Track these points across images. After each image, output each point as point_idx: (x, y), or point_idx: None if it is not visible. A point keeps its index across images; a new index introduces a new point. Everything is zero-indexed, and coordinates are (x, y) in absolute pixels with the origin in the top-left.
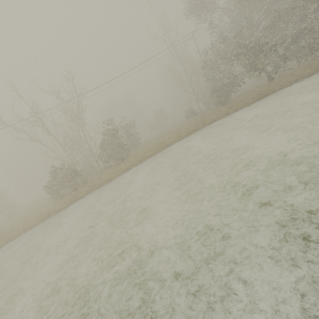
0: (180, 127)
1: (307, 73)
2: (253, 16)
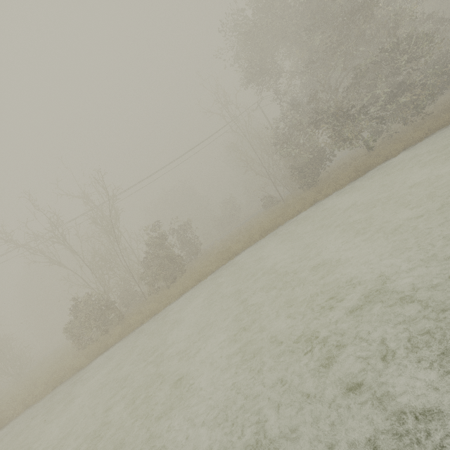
0: (255, 223)
1: (417, 136)
2: (330, 76)
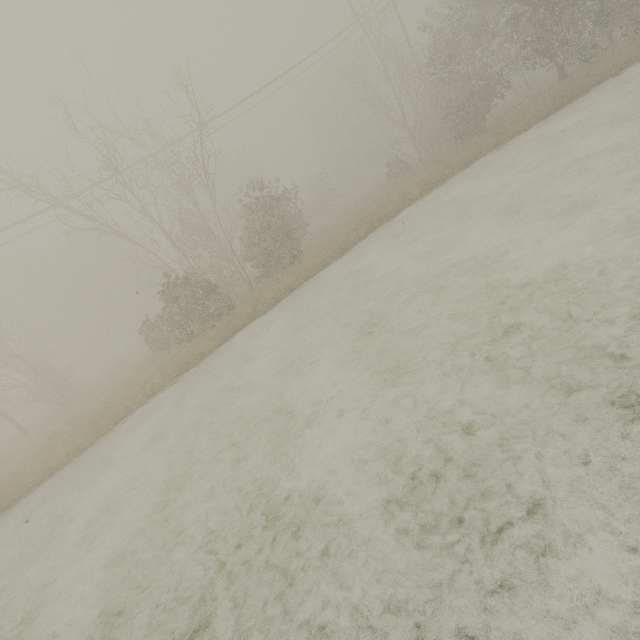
0: (385, 193)
1: None
2: None
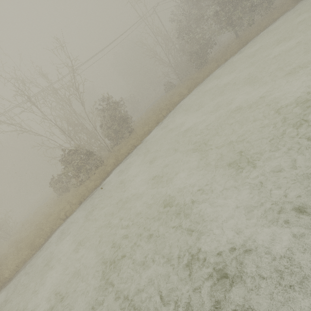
0: (167, 97)
1: (274, 17)
2: None
